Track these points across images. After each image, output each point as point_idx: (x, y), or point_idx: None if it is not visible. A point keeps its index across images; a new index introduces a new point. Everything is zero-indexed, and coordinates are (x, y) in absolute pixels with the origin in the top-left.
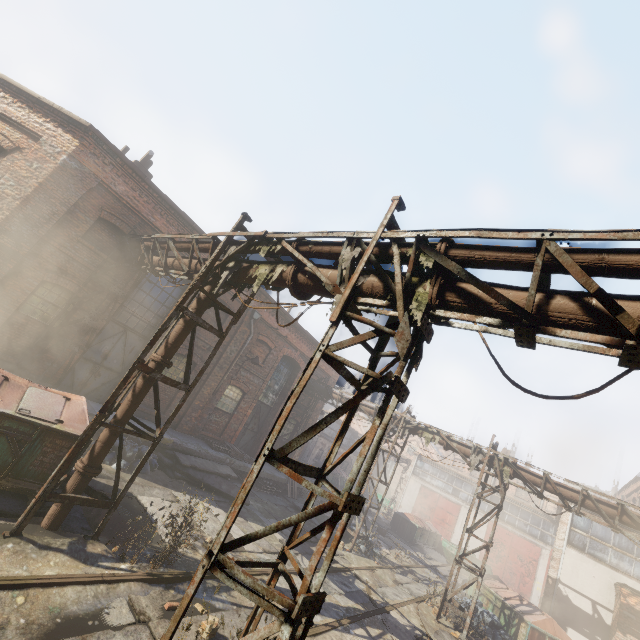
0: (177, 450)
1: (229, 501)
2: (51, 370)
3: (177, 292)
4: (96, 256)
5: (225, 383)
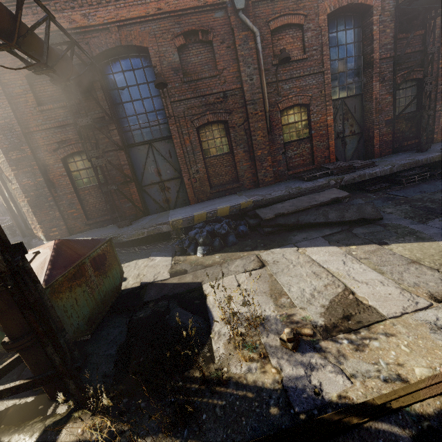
0: (260, 207)
1: (348, 227)
2: (132, 208)
3: (150, 74)
4: (62, 110)
5: (273, 114)
